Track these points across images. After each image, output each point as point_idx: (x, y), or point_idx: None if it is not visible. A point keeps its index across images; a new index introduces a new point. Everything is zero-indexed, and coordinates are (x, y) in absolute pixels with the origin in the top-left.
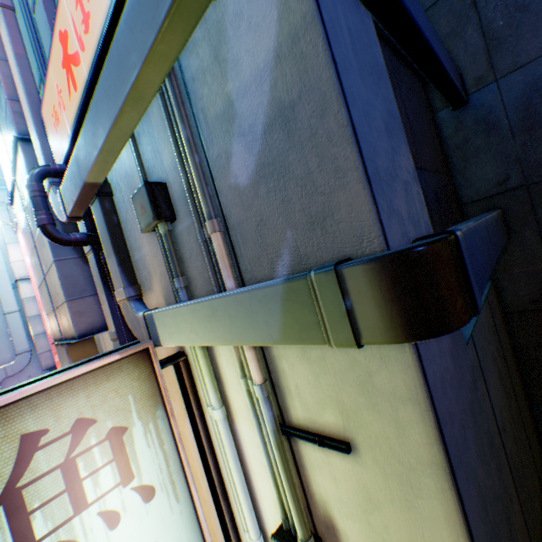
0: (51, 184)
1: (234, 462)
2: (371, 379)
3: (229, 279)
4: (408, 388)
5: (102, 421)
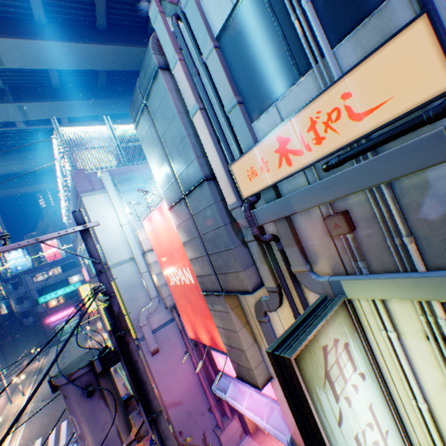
0: (238, 206)
1: (404, 360)
2: None
3: (421, 266)
4: None
5: (340, 339)
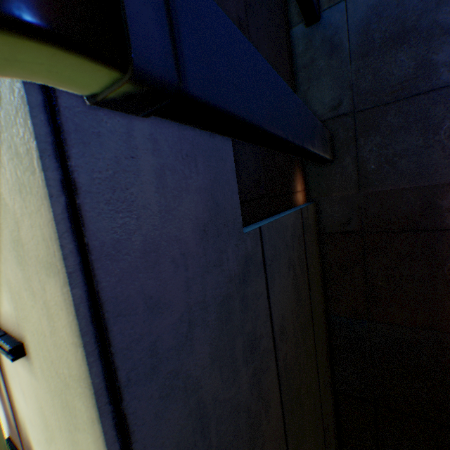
0: None
1: None
2: (21, 236)
3: None
4: (48, 244)
5: None
